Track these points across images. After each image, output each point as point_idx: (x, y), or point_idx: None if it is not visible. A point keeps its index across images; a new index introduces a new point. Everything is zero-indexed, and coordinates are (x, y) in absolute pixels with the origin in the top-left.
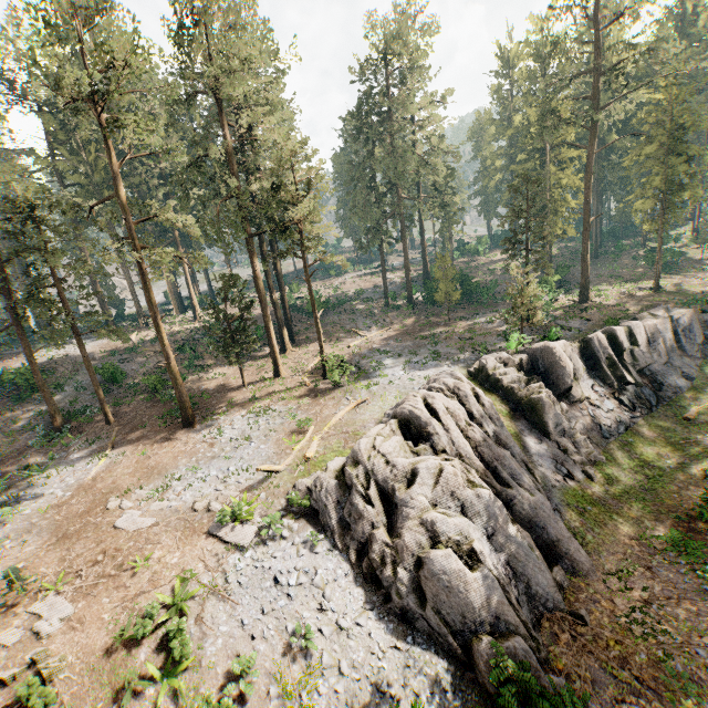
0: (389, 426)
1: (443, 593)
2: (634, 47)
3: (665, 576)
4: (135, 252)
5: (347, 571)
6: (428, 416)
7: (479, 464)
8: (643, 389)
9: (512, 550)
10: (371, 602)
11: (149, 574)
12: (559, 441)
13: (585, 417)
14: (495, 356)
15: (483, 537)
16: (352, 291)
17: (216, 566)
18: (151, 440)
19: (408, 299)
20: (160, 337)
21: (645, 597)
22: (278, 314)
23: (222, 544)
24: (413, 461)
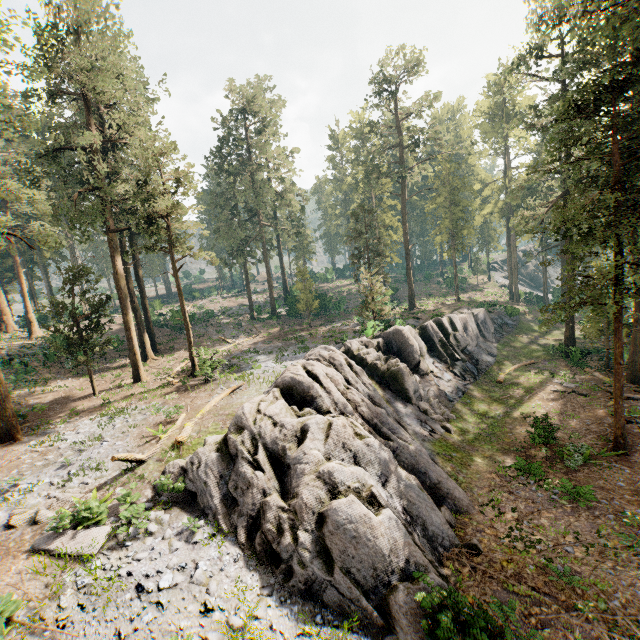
0: (272, 393)
1: (350, 546)
2: (422, 131)
3: (524, 496)
4: None
5: (237, 556)
6: (310, 380)
7: (362, 421)
8: (467, 364)
9: (406, 494)
10: (268, 586)
11: None
12: (419, 405)
13: (433, 386)
14: (357, 341)
15: (378, 484)
16: (217, 309)
17: (42, 592)
18: None
19: (272, 312)
20: None
21: (516, 517)
22: (139, 320)
23: (55, 560)
24: (301, 420)
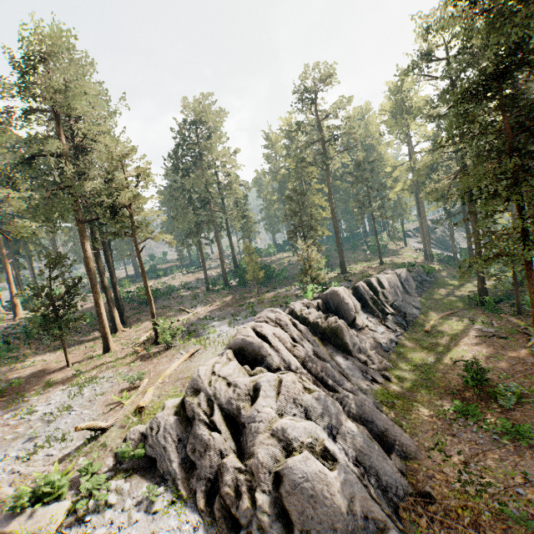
0: (226, 355)
1: (308, 506)
2: (339, 127)
3: (467, 438)
4: None
5: (196, 523)
6: (260, 341)
7: (309, 375)
8: (396, 317)
9: (356, 444)
10: None
11: None
12: (359, 357)
13: (370, 339)
14: (299, 303)
15: (330, 437)
16: (178, 284)
17: None
18: None
19: (225, 283)
20: None
21: (463, 460)
22: (109, 297)
23: None
24: (253, 379)
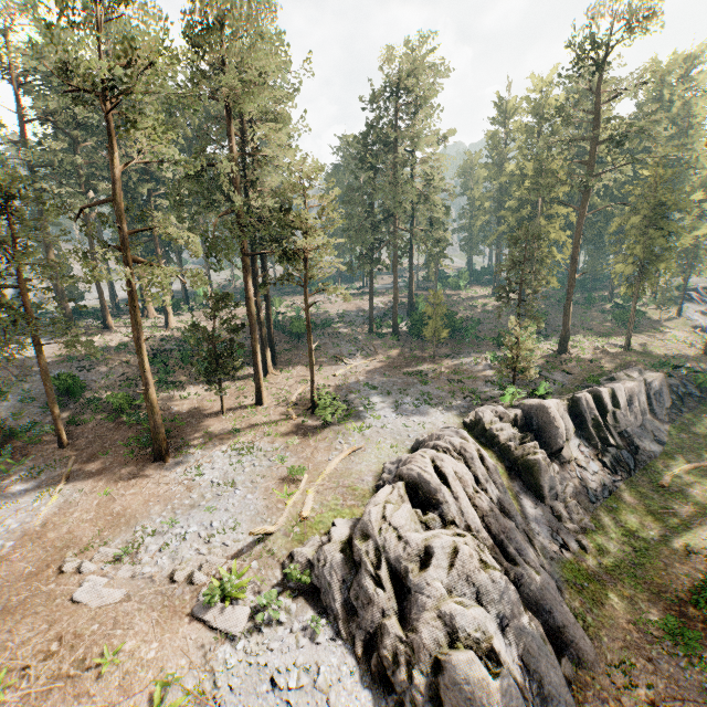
0: (397, 490)
1: (464, 704)
2: (633, 126)
3: (666, 670)
4: (127, 269)
5: (353, 667)
6: (438, 482)
7: (487, 537)
8: (622, 452)
9: (526, 643)
10: None
11: (120, 675)
12: (552, 506)
13: (574, 479)
14: (490, 409)
15: (498, 628)
16: (335, 312)
17: (202, 664)
18: (114, 475)
19: (393, 328)
20: (140, 360)
21: (651, 696)
22: (263, 335)
23: (209, 631)
24: (426, 537)
